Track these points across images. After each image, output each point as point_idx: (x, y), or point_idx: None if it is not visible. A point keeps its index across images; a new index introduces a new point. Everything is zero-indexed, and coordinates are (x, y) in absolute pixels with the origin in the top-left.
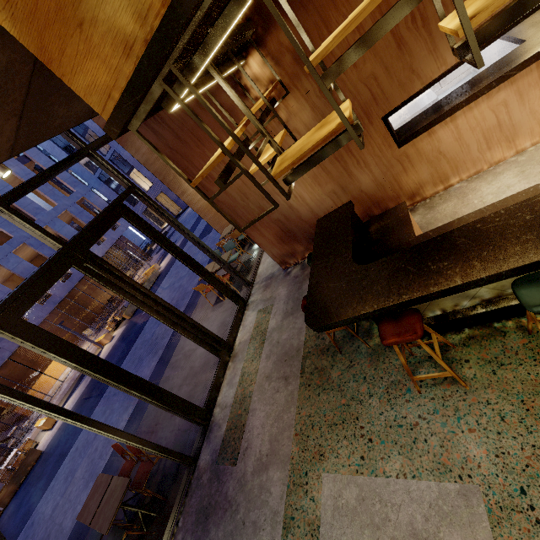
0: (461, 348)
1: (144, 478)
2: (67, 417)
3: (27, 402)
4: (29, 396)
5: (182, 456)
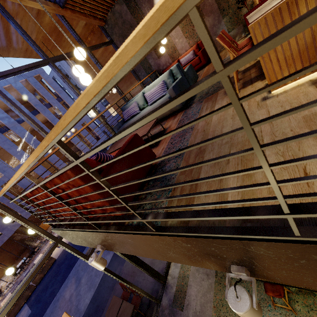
0: (295, 294)
1: (137, 305)
2: (121, 280)
3: (110, 273)
4: (110, 271)
5: (156, 299)
